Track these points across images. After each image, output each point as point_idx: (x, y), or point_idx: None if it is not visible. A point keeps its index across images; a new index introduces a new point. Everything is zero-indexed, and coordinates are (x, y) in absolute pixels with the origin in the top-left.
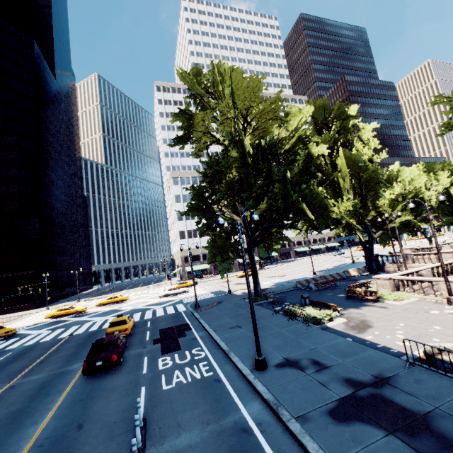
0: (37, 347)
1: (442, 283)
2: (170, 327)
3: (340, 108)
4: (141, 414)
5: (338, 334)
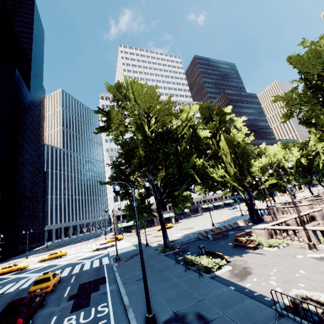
0: None
1: (302, 231)
2: (89, 281)
3: (218, 107)
4: None
5: (224, 282)
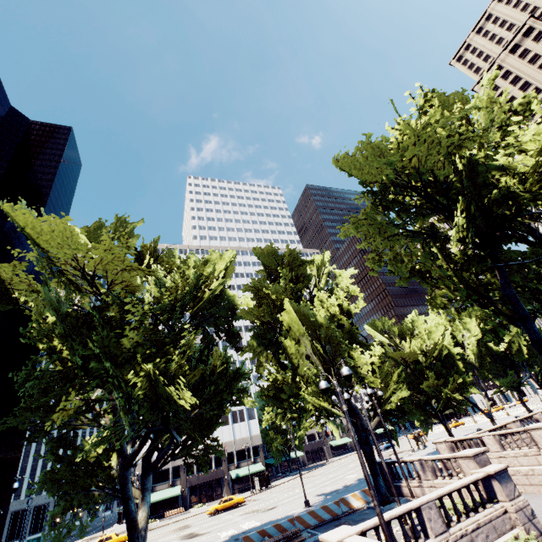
0: None
1: None
2: None
3: (292, 254)
4: None
5: None
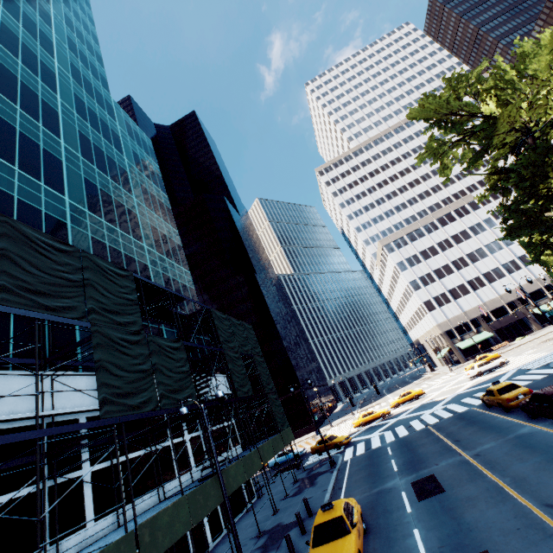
0: (411, 439)
1: None
2: None
3: None
4: None
5: None
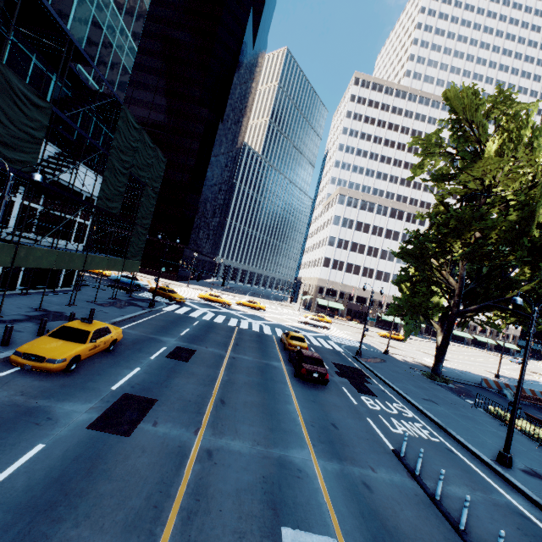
0: (217, 326)
1: None
2: (342, 364)
3: None
4: (389, 444)
5: None
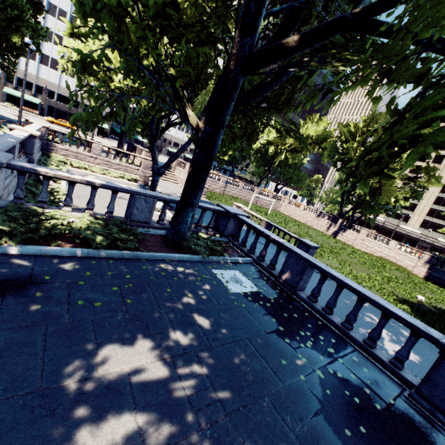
0: None
1: None
2: None
3: None
4: None
5: None
